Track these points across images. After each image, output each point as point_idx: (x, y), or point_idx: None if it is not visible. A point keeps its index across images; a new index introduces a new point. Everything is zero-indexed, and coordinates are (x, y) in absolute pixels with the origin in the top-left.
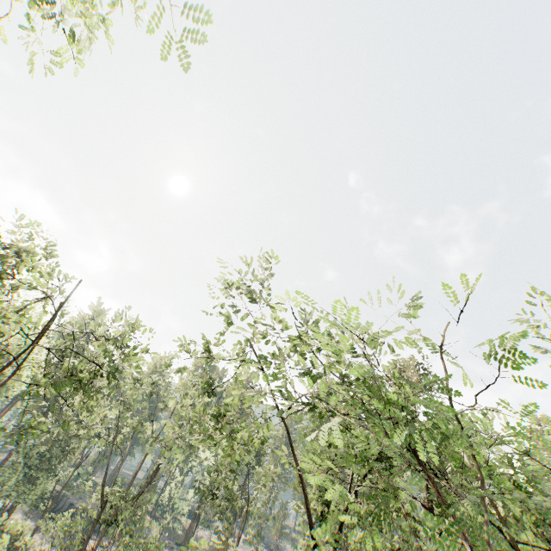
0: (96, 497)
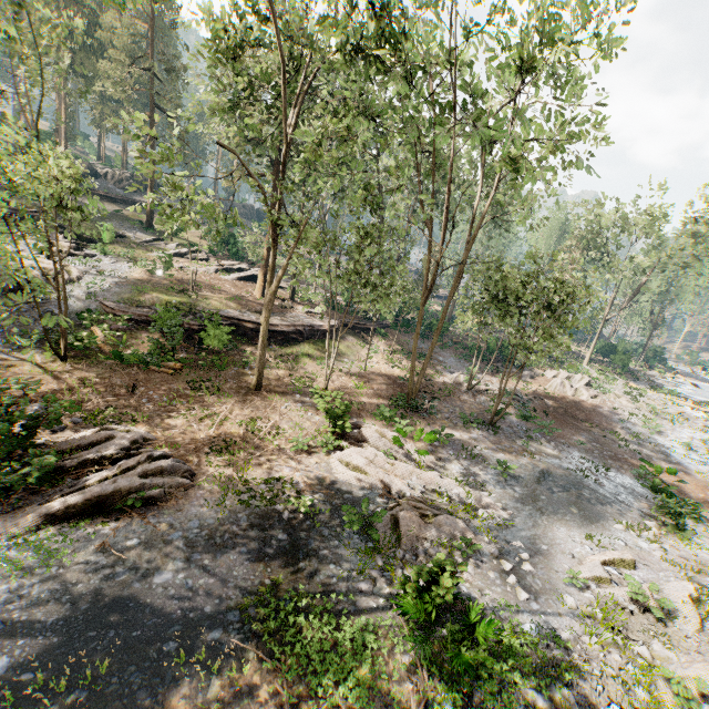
0: None
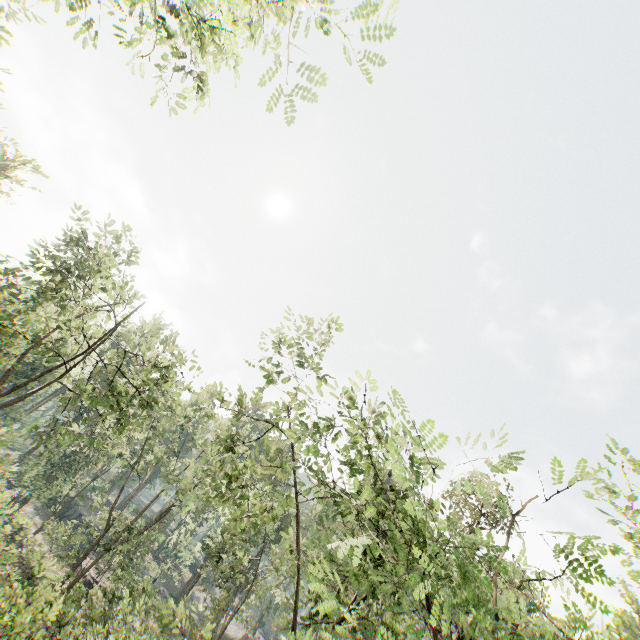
0: (104, 517)
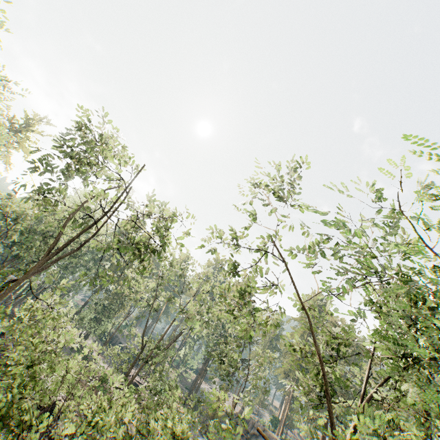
0: (138, 340)
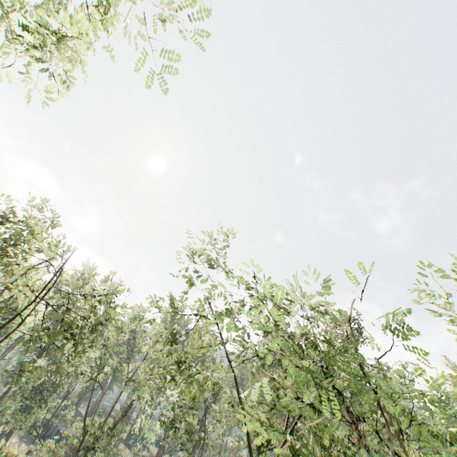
0: (79, 426)
